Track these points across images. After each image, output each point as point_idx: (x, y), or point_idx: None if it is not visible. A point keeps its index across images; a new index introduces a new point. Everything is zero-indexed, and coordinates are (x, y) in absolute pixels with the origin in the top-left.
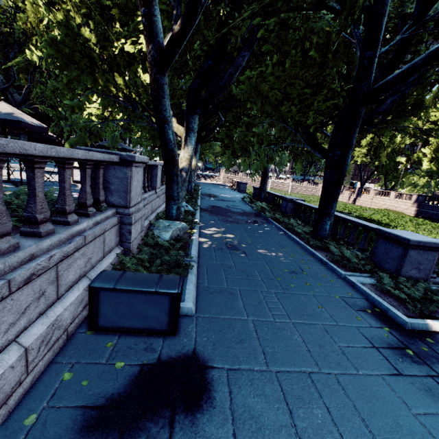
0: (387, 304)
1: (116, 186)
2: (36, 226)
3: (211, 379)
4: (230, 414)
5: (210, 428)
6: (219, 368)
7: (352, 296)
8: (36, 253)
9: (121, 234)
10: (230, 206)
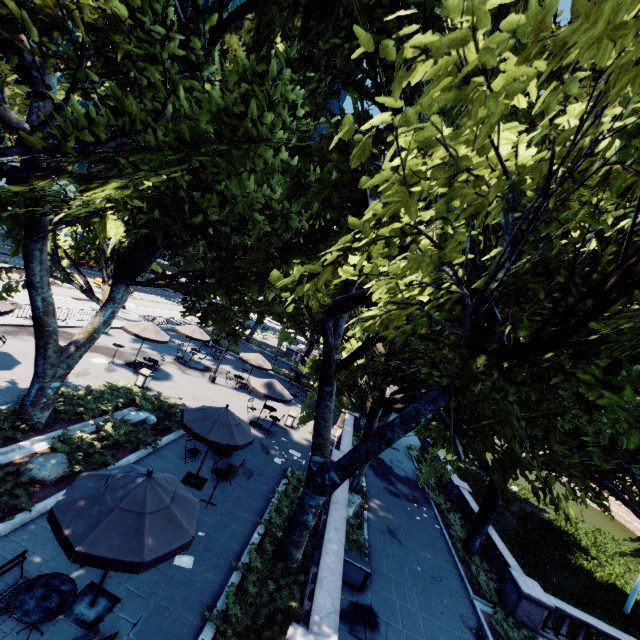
0: (489, 633)
1: None
2: None
3: (378, 621)
4: (385, 637)
5: (378, 637)
6: (381, 618)
7: (468, 616)
8: None
9: None
10: (393, 462)
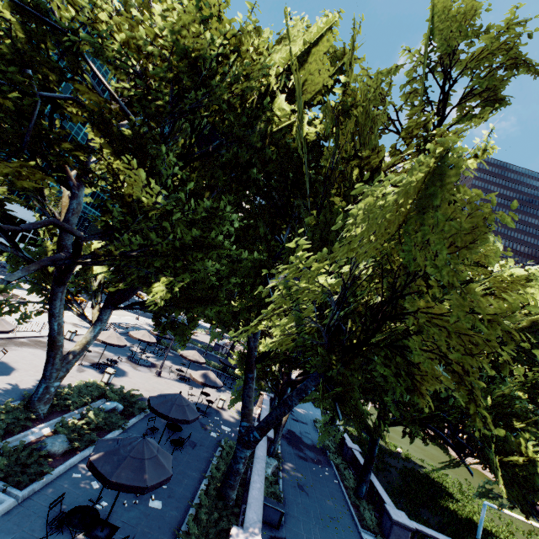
0: None
1: None
2: None
3: None
4: None
5: None
6: None
7: None
8: None
9: None
10: (302, 433)
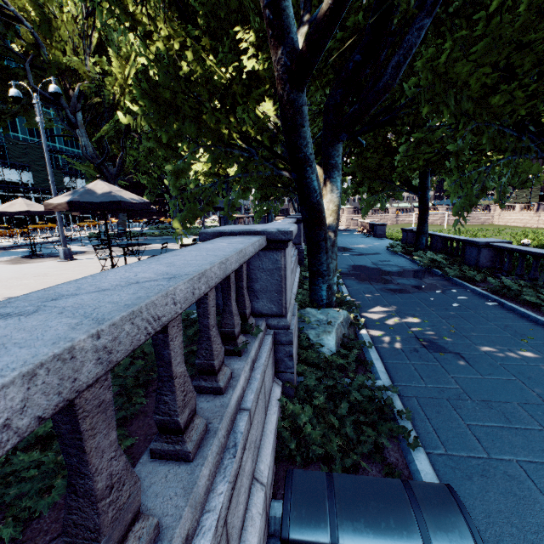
0: None
1: (262, 284)
2: (177, 436)
3: None
4: None
5: None
6: None
7: None
8: (190, 526)
9: (276, 359)
10: (378, 263)
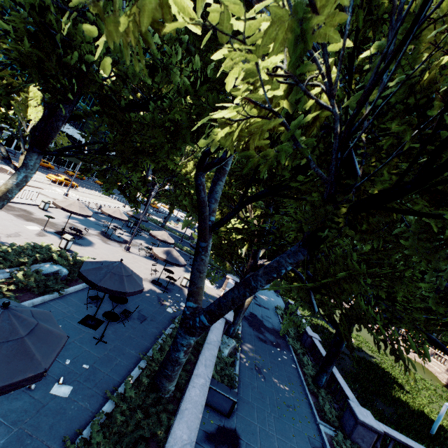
0: None
1: None
2: None
3: (240, 443)
4: None
5: None
6: (243, 440)
7: (315, 438)
8: None
9: None
10: (264, 317)
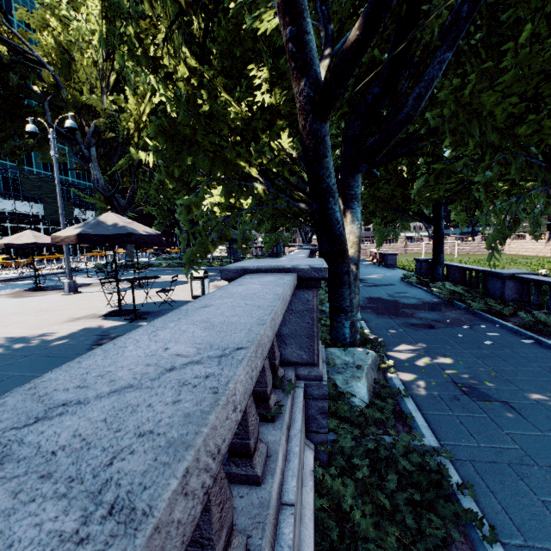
0: None
1: (291, 328)
2: None
3: None
4: None
5: None
6: None
7: None
8: None
9: (307, 417)
10: (394, 295)
